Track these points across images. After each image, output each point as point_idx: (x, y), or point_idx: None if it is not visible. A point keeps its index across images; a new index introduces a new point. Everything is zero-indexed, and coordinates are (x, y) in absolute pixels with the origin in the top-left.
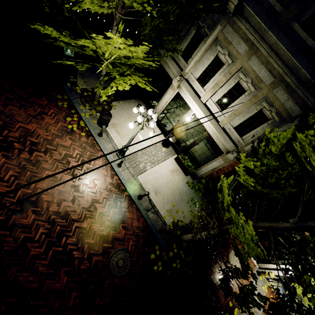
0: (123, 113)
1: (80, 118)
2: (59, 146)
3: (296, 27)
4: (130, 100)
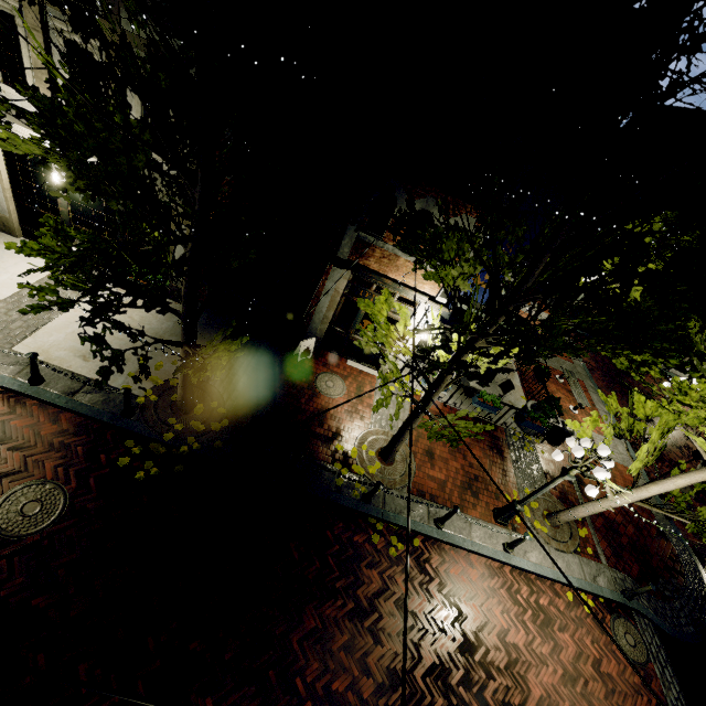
0: None
1: None
2: None
3: None
4: None
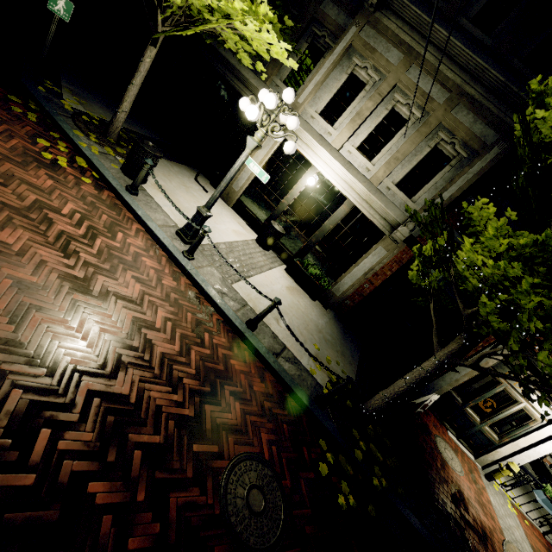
0: (173, 177)
1: (75, 152)
2: (15, 180)
3: (465, 24)
4: (180, 164)
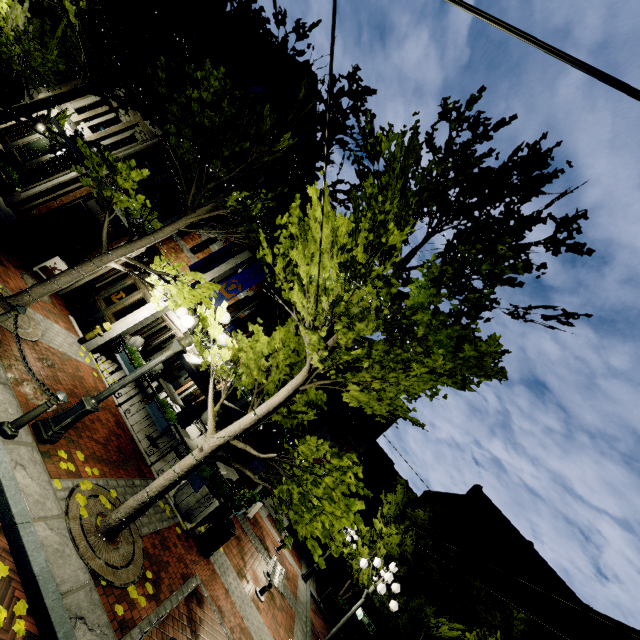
0: None
1: None
2: None
3: None
4: None
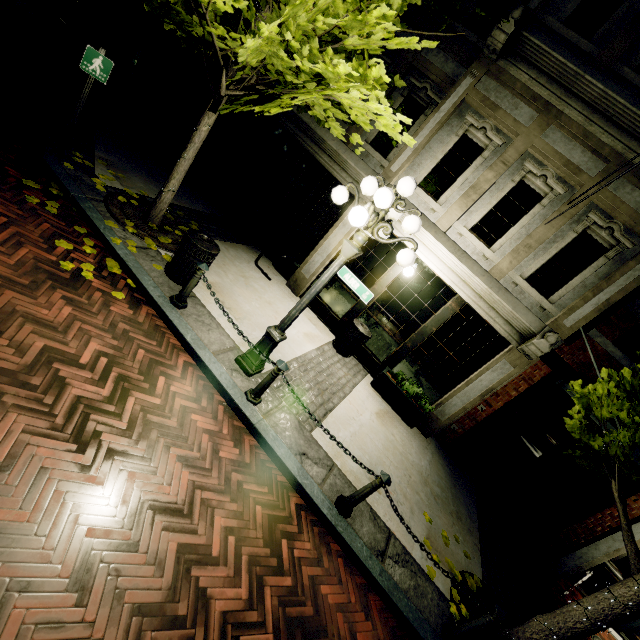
0: (229, 266)
1: (105, 252)
2: (16, 319)
3: (626, 74)
4: (237, 244)
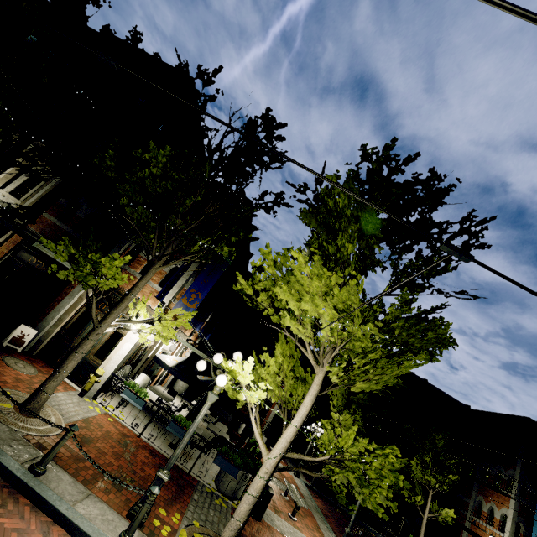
0: None
1: None
2: None
3: None
4: None
